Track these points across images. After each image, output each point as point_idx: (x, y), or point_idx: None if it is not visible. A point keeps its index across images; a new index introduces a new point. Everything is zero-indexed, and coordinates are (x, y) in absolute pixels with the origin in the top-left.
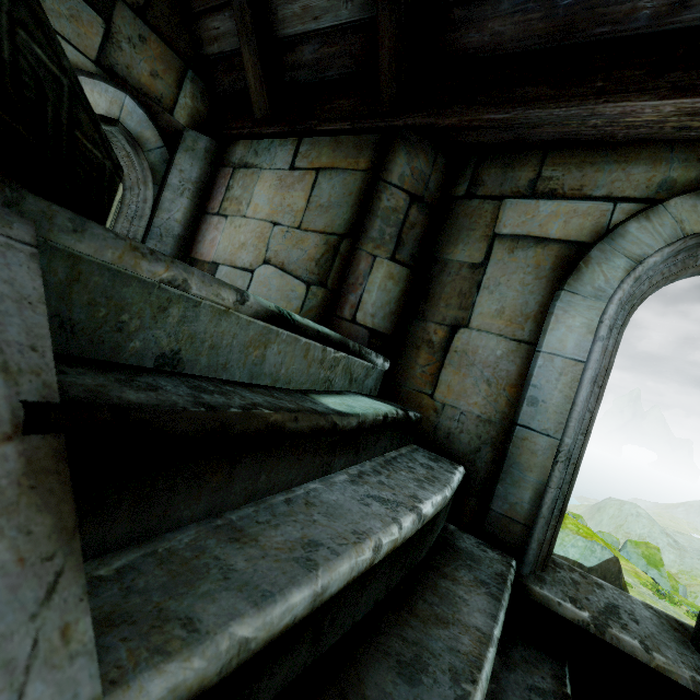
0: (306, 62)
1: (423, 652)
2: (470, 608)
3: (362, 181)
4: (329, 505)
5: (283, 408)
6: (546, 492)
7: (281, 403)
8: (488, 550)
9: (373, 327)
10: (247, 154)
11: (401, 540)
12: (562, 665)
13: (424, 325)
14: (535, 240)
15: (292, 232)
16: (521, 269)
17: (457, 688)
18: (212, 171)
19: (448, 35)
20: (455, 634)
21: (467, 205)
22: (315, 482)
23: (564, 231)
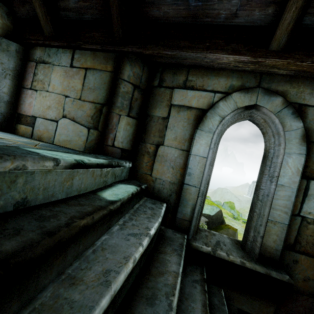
0: (72, 8)
1: (155, 290)
2: (171, 263)
3: (110, 77)
4: (112, 246)
5: (86, 213)
6: (195, 208)
7: (84, 208)
8: (176, 234)
9: (123, 147)
10: (43, 55)
11: (144, 251)
12: (203, 268)
13: (145, 145)
14: (187, 107)
15: (76, 101)
16: (182, 120)
17: (168, 300)
18: (23, 63)
19: (144, 8)
20: (166, 277)
21: (159, 90)
22: (105, 235)
23: (197, 104)
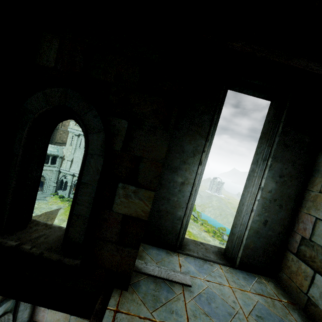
0: None
1: None
2: None
3: None
4: None
5: None
6: None
7: None
8: None
9: None
10: None
11: None
12: None
13: None
14: None
15: (78, 319)
16: None
17: None
18: None
19: None
20: None
21: None
22: None
23: None
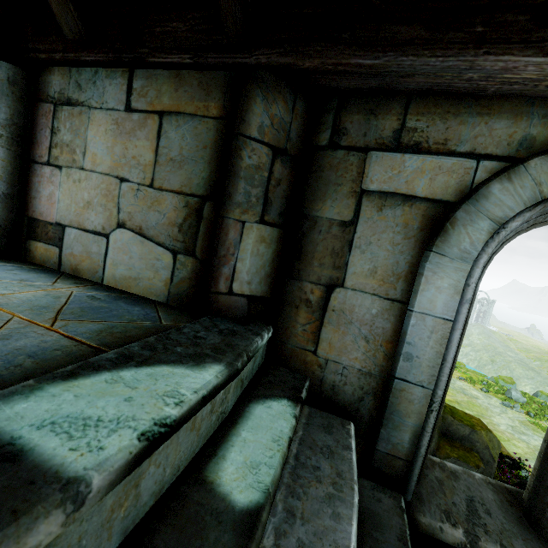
0: None
1: None
2: None
3: (216, 131)
4: None
5: None
6: (423, 436)
7: None
8: (382, 497)
9: (251, 293)
10: (68, 86)
11: None
12: None
13: (301, 284)
14: (402, 197)
15: (144, 191)
16: (390, 228)
17: None
18: (27, 107)
19: None
20: None
21: (332, 156)
22: None
23: (430, 189)
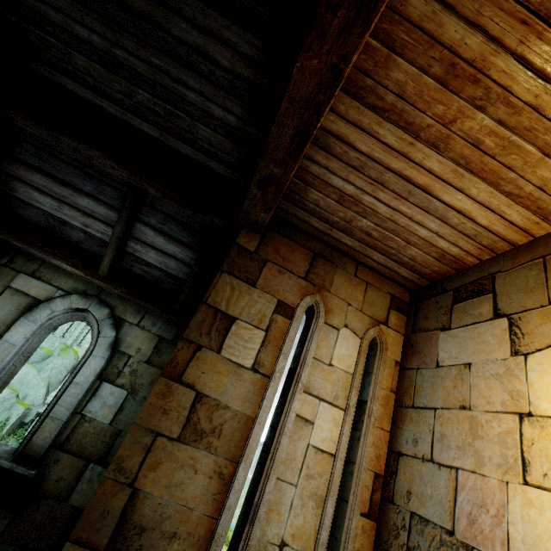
0: None
1: None
2: None
3: None
4: None
5: None
6: None
7: None
8: None
9: None
10: None
11: None
12: None
13: None
14: (24, 293)
15: None
16: (12, 304)
17: None
18: None
19: (12, 205)
20: None
21: (3, 269)
22: None
23: (37, 294)
